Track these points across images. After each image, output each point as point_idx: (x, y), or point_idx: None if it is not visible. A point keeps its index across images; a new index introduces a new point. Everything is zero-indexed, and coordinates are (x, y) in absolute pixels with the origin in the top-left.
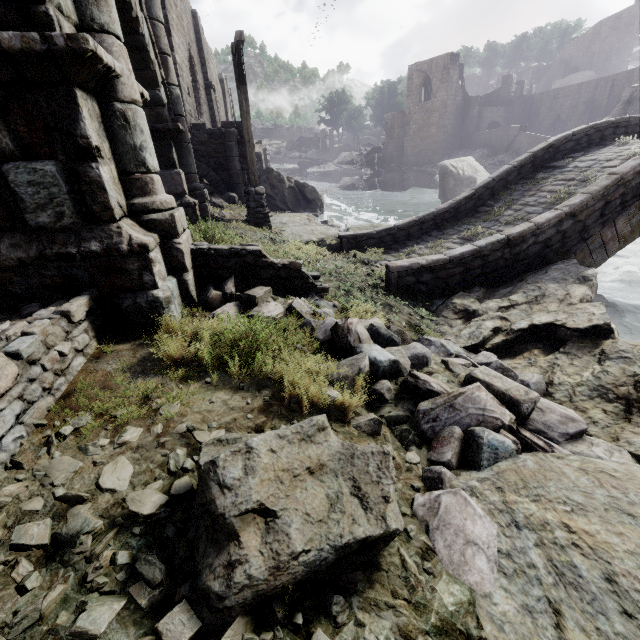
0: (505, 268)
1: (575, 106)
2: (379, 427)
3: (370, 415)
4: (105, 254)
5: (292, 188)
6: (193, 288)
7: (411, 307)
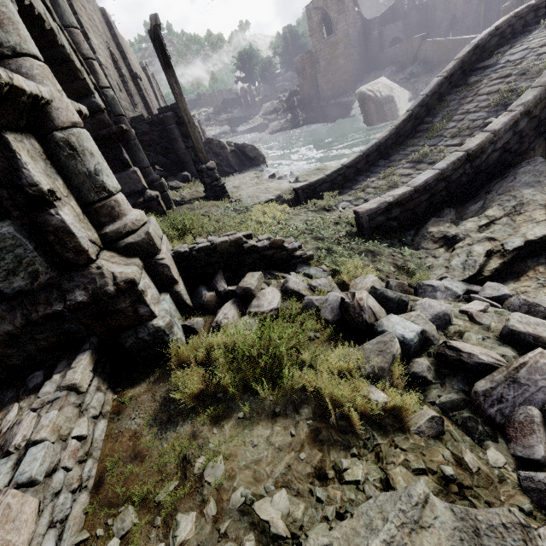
0: (468, 183)
1: (468, 1)
2: (443, 427)
3: (426, 412)
4: (93, 301)
5: (234, 151)
6: (187, 296)
7: (389, 246)
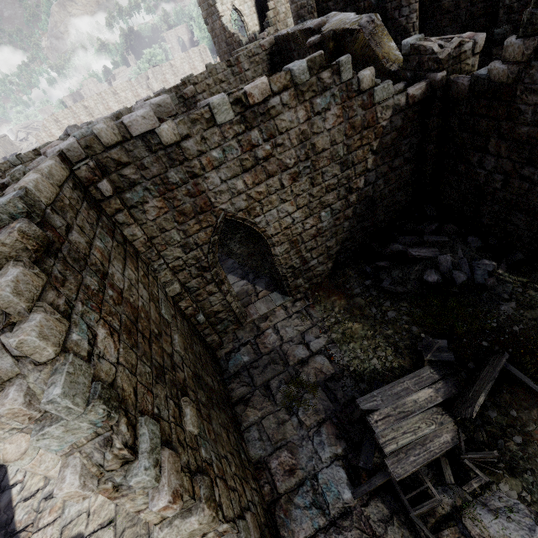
0: None
1: None
2: None
3: None
4: None
5: None
6: None
7: None
